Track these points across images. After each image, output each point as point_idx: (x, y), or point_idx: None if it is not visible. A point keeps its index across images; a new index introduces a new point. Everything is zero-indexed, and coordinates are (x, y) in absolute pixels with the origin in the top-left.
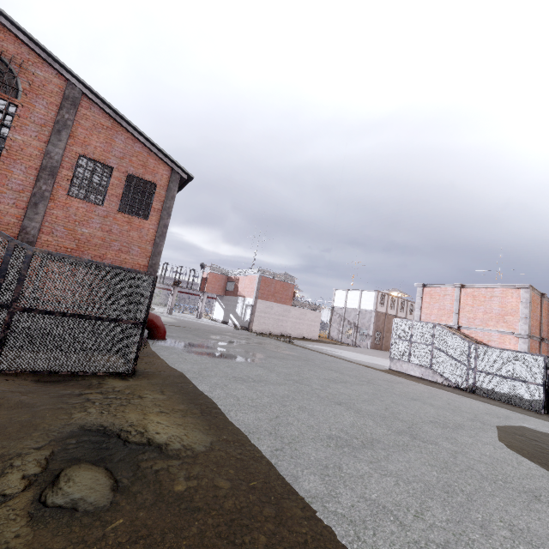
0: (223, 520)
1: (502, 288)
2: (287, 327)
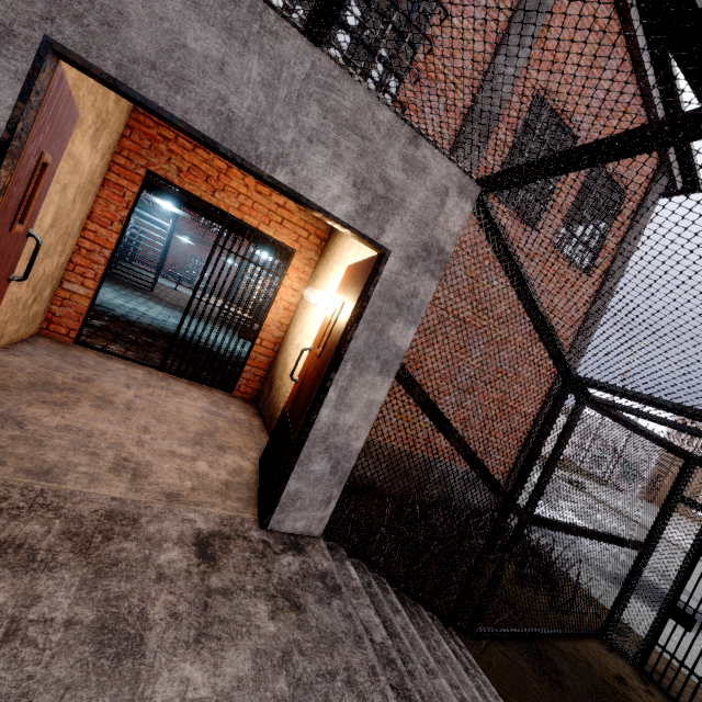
0: None
1: None
2: None
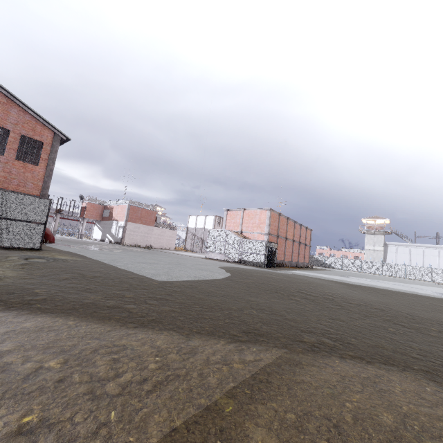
0: (85, 264)
1: (260, 210)
2: (151, 241)
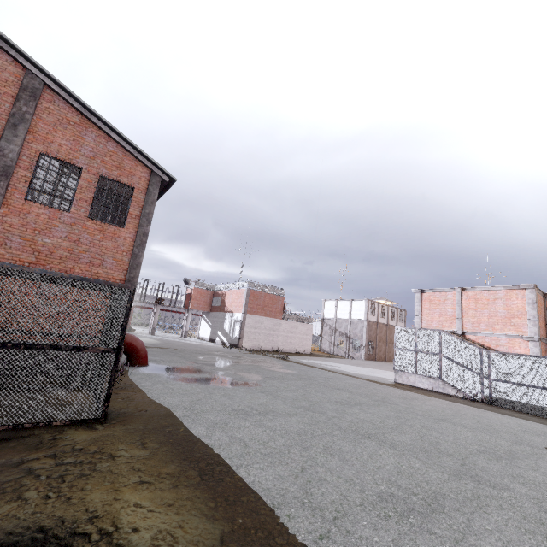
0: None
1: (505, 290)
2: (279, 342)
